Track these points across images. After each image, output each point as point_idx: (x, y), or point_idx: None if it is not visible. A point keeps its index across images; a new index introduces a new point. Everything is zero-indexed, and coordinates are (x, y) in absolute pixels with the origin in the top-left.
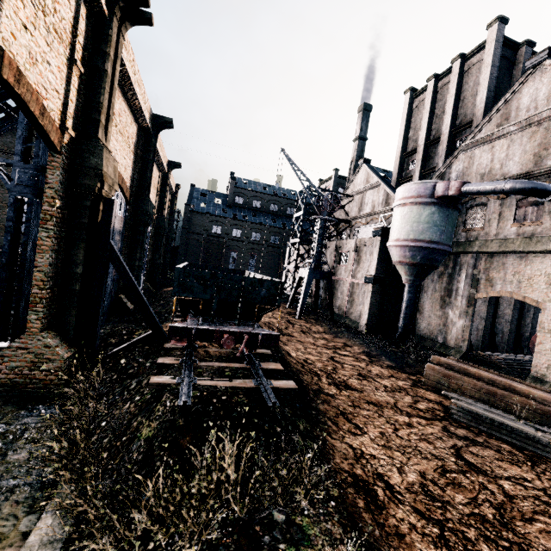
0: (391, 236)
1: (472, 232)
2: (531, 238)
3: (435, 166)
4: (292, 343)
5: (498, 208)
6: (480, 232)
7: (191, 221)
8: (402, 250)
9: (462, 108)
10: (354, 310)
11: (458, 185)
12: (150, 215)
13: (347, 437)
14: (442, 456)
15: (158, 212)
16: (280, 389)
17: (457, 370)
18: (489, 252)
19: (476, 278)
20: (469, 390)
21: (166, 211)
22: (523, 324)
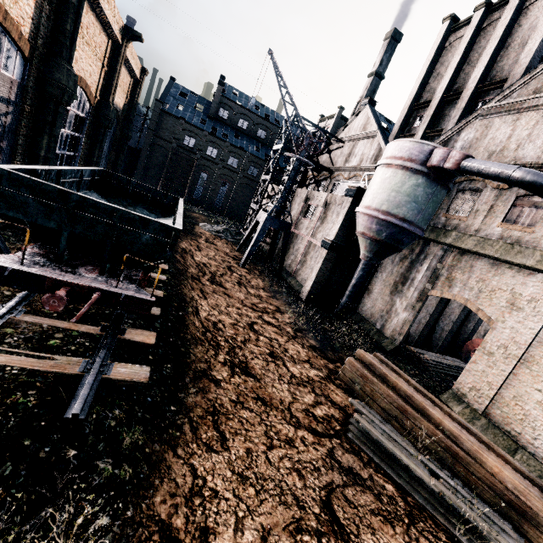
0: (363, 200)
1: (452, 220)
2: (514, 245)
3: (443, 129)
4: (215, 297)
5: (492, 199)
6: (462, 223)
7: (161, 123)
8: (369, 220)
9: (502, 58)
10: (303, 272)
11: (459, 157)
12: (65, 90)
13: (197, 455)
14: (306, 503)
15: (103, 95)
16: (118, 381)
17: (377, 373)
18: (462, 249)
19: (437, 273)
20: (381, 399)
21: (124, 100)
22: (465, 325)
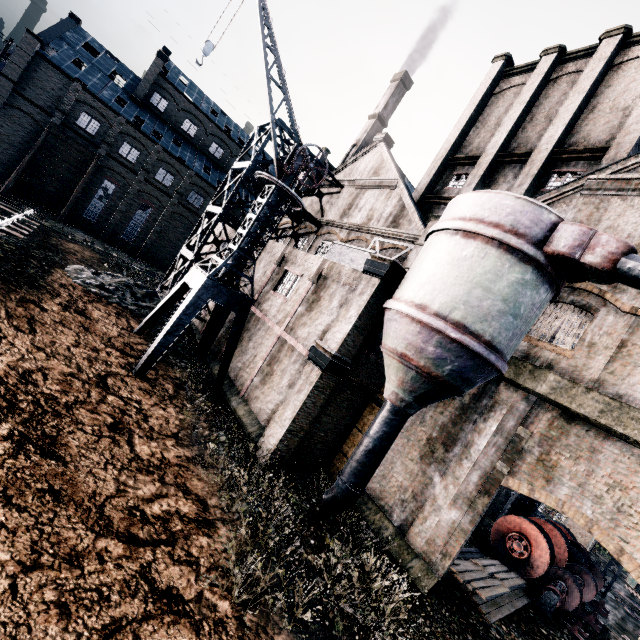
0: (408, 290)
1: (543, 351)
2: None
3: None
4: None
5: (621, 331)
6: (563, 360)
7: (32, 75)
8: (423, 334)
9: (586, 122)
10: (264, 395)
11: (617, 248)
12: None
13: None
14: None
15: None
16: None
17: None
18: (571, 410)
19: (519, 445)
20: None
21: None
22: None
